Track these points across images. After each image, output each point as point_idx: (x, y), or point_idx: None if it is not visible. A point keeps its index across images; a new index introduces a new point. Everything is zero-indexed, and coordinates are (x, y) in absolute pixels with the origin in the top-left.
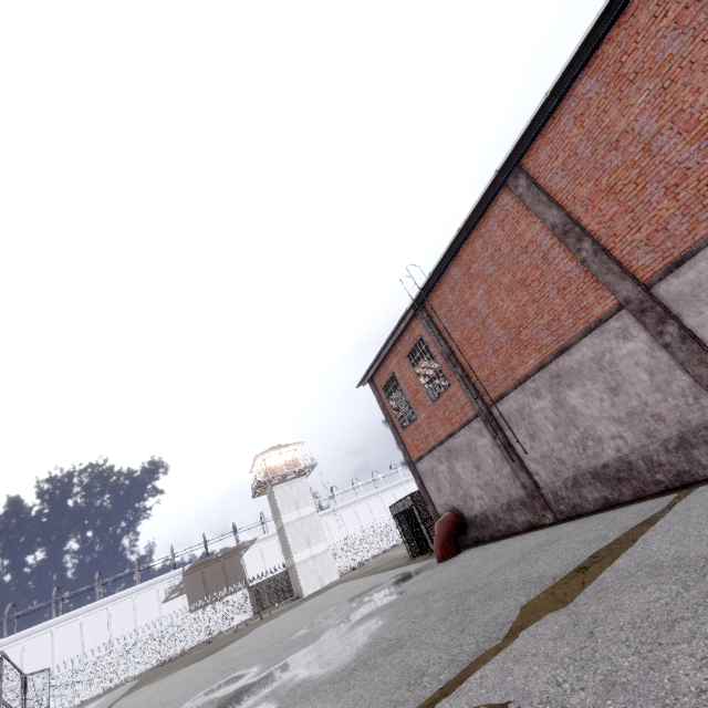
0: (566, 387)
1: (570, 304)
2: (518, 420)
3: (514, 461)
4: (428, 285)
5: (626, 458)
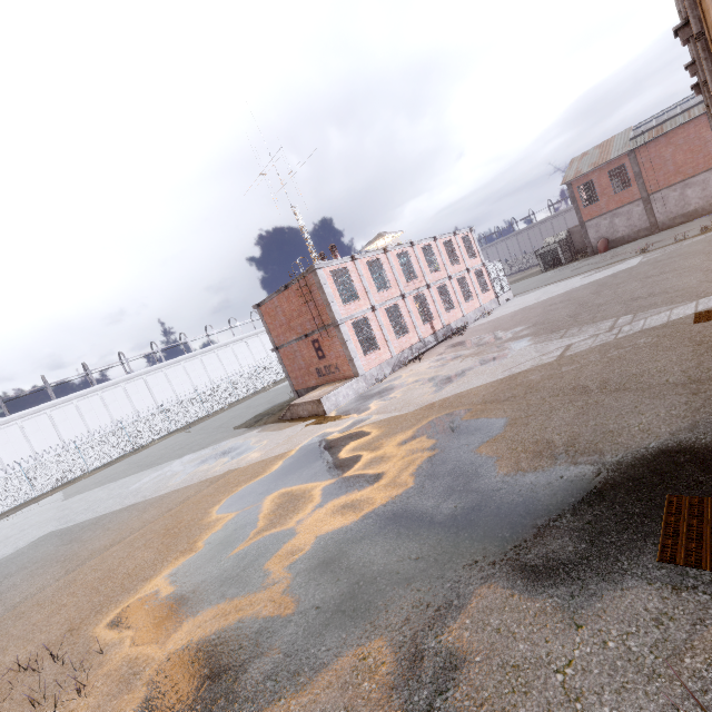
0: (688, 188)
1: (705, 162)
2: (660, 200)
3: (651, 215)
4: (647, 142)
5: (696, 209)
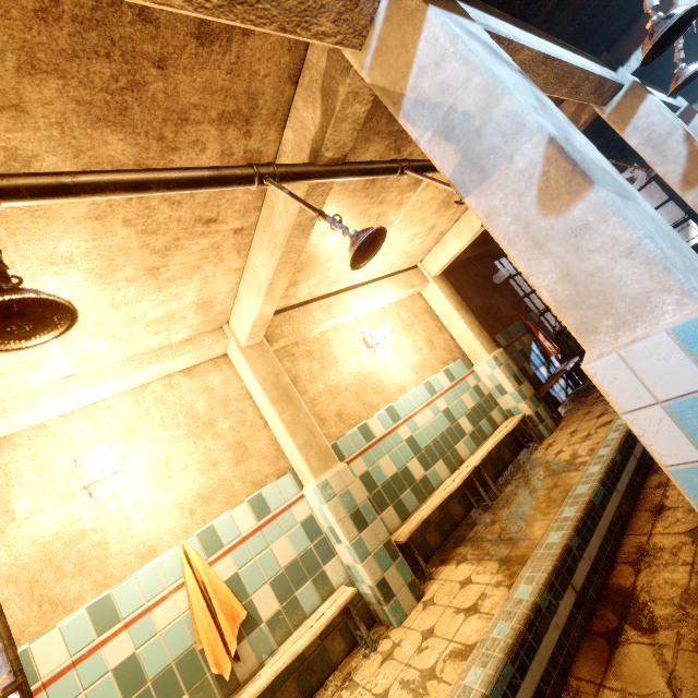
0: None
1: None
2: None
3: None
4: None
5: None
